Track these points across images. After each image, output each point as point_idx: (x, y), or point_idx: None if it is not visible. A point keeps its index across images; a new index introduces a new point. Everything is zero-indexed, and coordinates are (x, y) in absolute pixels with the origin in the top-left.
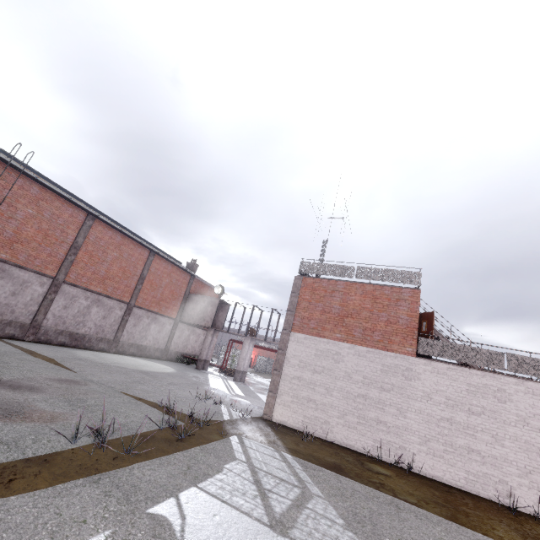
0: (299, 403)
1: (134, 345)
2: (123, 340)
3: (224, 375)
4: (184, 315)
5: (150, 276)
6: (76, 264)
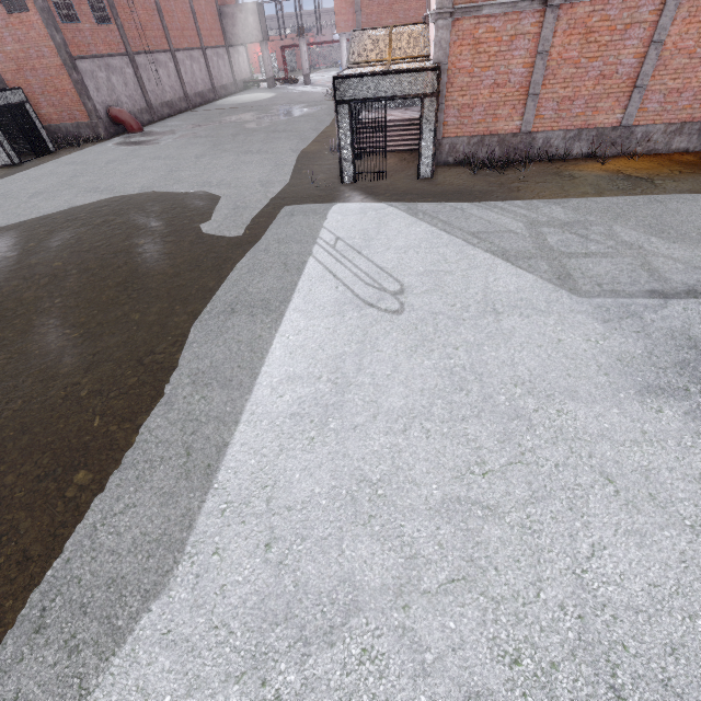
0: None
1: (222, 87)
2: (216, 86)
3: (289, 85)
4: (229, 38)
5: (195, 6)
6: (168, 28)
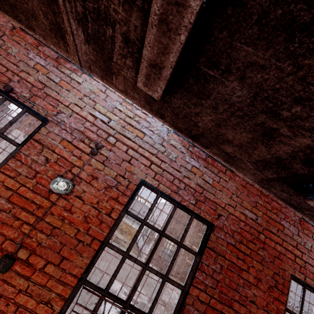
0: (3, 155)
1: None
2: None
3: None
4: None
5: None
6: None
